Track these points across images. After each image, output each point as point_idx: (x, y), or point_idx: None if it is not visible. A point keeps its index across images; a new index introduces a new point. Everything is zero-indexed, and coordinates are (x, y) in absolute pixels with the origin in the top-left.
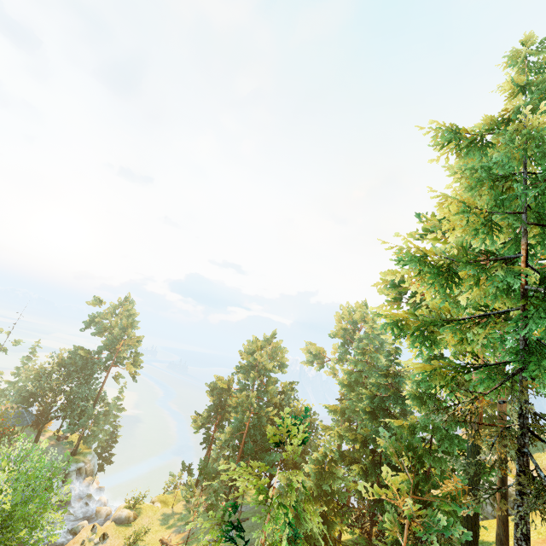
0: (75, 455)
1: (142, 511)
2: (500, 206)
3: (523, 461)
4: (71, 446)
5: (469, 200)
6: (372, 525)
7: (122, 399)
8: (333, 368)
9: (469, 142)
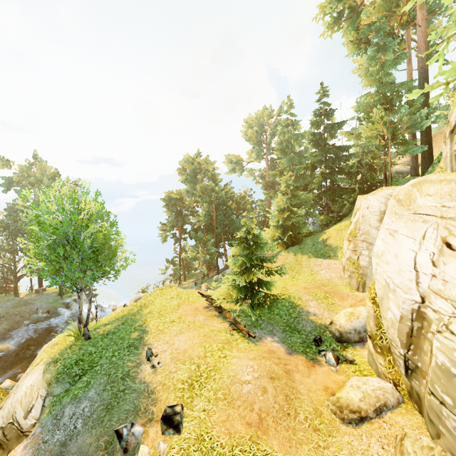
0: (63, 295)
1: None
2: None
3: None
4: (54, 292)
5: None
6: (328, 213)
7: None
8: (251, 170)
9: None
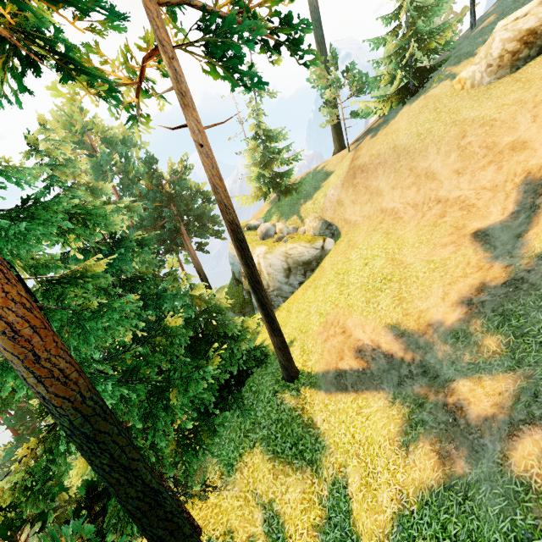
0: None
1: None
2: None
3: None
4: None
5: None
6: None
7: None
8: None
9: None
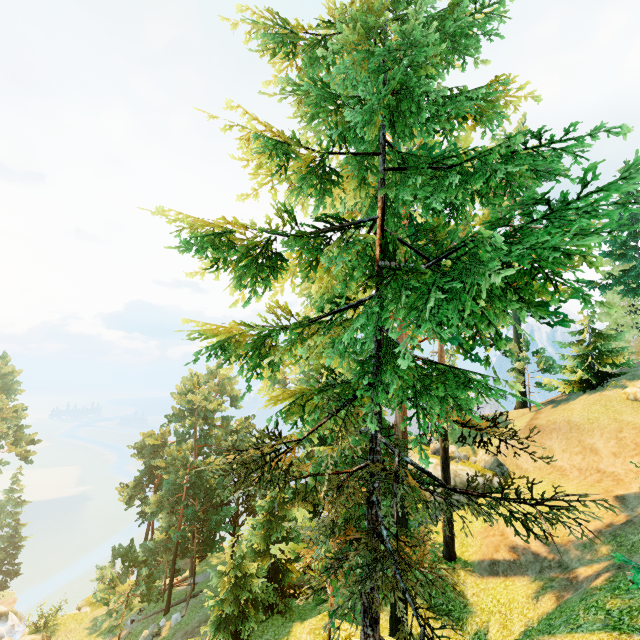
0: None
1: (59, 627)
2: (341, 143)
3: (371, 515)
4: None
5: (272, 127)
6: None
7: (20, 490)
8: None
9: (308, 47)
